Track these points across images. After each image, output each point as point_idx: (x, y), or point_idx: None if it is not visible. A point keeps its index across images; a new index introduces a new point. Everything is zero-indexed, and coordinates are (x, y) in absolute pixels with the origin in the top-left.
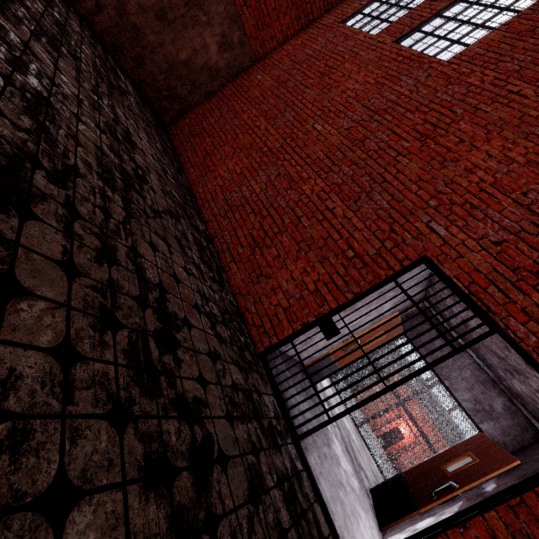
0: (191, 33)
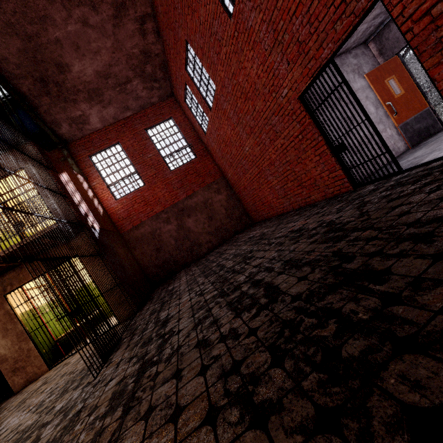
0: (215, 207)
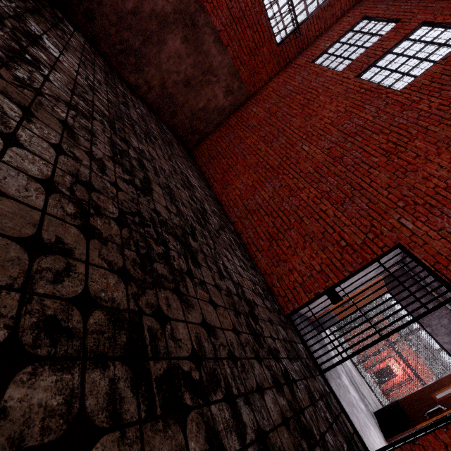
0: (206, 90)
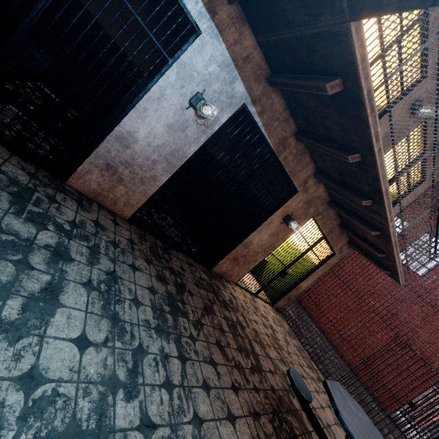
0: None
